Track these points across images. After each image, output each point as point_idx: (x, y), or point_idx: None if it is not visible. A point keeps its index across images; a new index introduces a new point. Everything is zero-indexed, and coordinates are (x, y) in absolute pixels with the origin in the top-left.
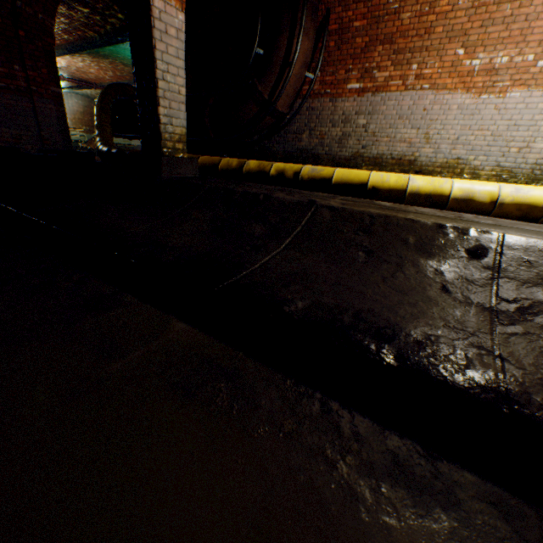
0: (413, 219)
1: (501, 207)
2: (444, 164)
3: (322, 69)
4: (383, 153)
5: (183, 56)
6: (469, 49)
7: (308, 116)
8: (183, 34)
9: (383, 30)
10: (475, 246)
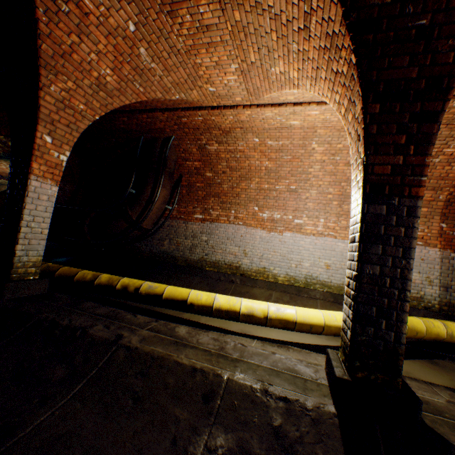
0: (180, 361)
1: (271, 320)
2: (257, 270)
3: (179, 203)
4: (219, 260)
5: (52, 210)
6: (260, 208)
7: (169, 230)
8: (55, 197)
9: (213, 190)
10: (209, 389)
